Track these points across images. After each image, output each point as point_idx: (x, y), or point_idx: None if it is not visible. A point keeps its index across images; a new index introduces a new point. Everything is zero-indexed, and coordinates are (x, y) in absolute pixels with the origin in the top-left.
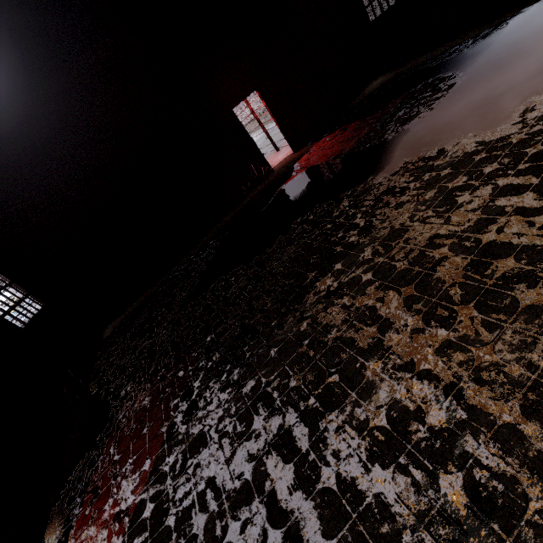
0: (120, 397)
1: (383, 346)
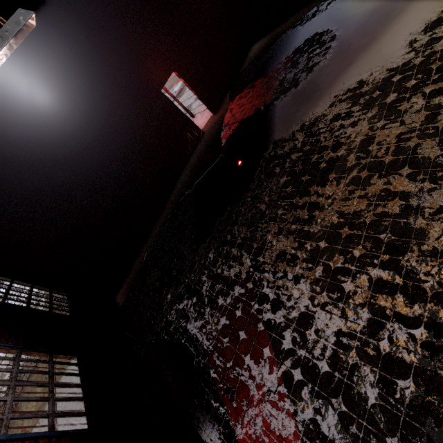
0: (189, 331)
1: (413, 207)
